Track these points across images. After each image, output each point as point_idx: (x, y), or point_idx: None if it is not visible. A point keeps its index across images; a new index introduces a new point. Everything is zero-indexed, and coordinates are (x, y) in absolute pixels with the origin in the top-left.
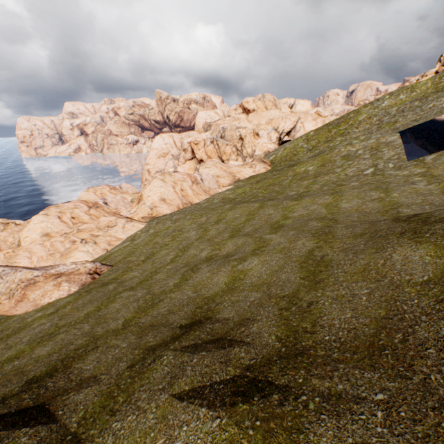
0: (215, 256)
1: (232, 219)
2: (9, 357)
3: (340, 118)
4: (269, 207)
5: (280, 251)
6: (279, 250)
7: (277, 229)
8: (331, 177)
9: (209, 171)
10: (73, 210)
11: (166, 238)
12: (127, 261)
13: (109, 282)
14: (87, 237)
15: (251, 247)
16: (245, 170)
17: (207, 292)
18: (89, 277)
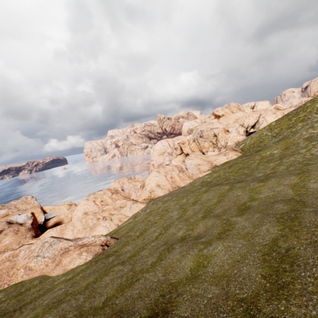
0: (188, 236)
1: (206, 200)
2: None
3: (297, 108)
4: (237, 188)
5: (244, 236)
6: (243, 235)
7: (243, 211)
8: (296, 157)
9: (192, 162)
10: (102, 196)
11: (156, 216)
12: (127, 235)
13: (111, 254)
14: (107, 215)
15: (218, 229)
16: (220, 158)
17: (173, 277)
18: (101, 248)
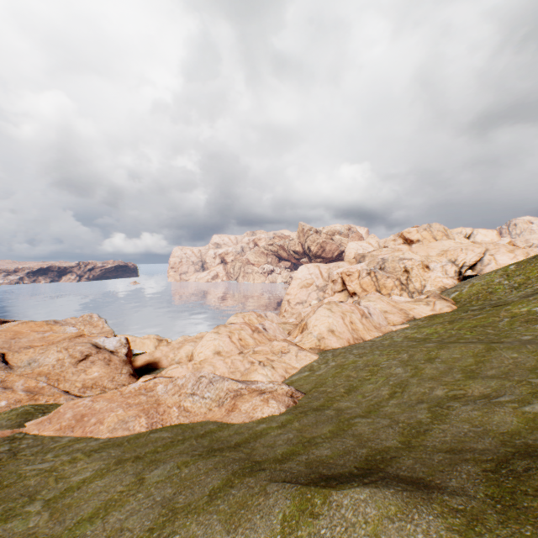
0: (462, 395)
1: (451, 359)
2: (285, 452)
3: None
4: (504, 349)
5: None
6: None
7: None
8: None
9: (373, 305)
10: (240, 331)
11: (361, 372)
12: (321, 390)
13: (320, 408)
14: (264, 360)
15: (522, 389)
16: (419, 307)
17: (498, 429)
18: (290, 399)
